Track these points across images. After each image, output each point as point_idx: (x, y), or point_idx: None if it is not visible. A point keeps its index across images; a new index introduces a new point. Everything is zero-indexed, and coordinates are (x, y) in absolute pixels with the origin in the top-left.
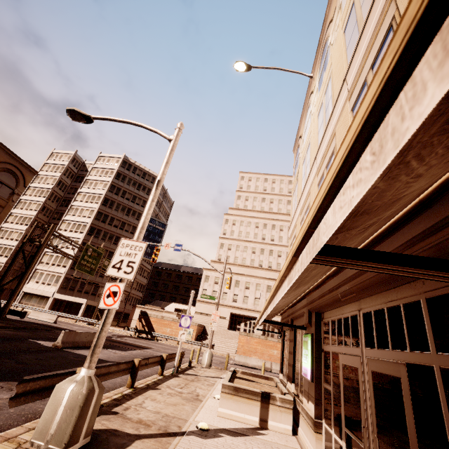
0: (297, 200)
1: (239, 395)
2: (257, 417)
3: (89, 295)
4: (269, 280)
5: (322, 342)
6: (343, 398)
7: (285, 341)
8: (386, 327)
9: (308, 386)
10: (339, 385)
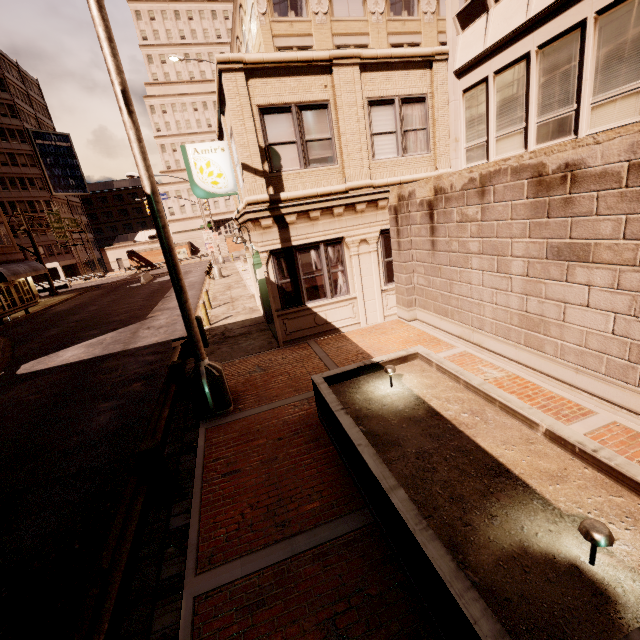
0: None
1: None
2: None
3: (48, 258)
4: None
5: None
6: None
7: None
8: None
9: None
10: None
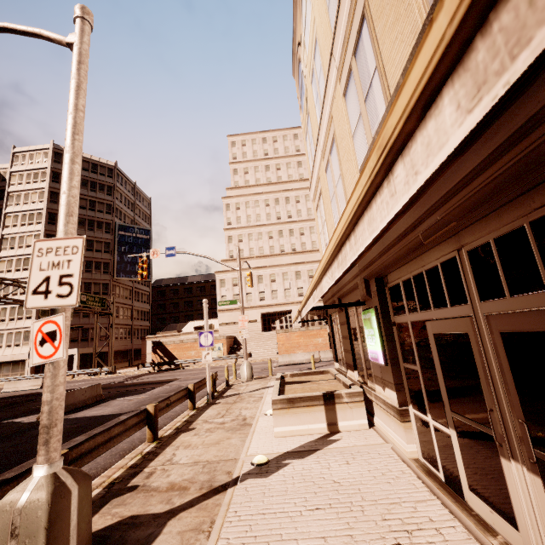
0: (314, 142)
1: (296, 406)
2: (323, 423)
3: (79, 343)
4: (296, 265)
5: (391, 314)
6: (442, 377)
7: (333, 326)
8: (533, 256)
9: (380, 372)
10: (431, 362)
